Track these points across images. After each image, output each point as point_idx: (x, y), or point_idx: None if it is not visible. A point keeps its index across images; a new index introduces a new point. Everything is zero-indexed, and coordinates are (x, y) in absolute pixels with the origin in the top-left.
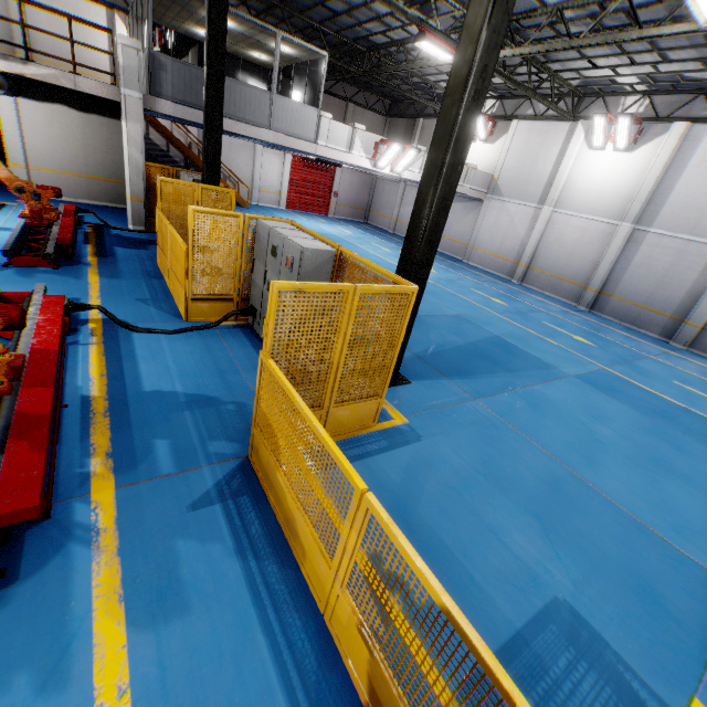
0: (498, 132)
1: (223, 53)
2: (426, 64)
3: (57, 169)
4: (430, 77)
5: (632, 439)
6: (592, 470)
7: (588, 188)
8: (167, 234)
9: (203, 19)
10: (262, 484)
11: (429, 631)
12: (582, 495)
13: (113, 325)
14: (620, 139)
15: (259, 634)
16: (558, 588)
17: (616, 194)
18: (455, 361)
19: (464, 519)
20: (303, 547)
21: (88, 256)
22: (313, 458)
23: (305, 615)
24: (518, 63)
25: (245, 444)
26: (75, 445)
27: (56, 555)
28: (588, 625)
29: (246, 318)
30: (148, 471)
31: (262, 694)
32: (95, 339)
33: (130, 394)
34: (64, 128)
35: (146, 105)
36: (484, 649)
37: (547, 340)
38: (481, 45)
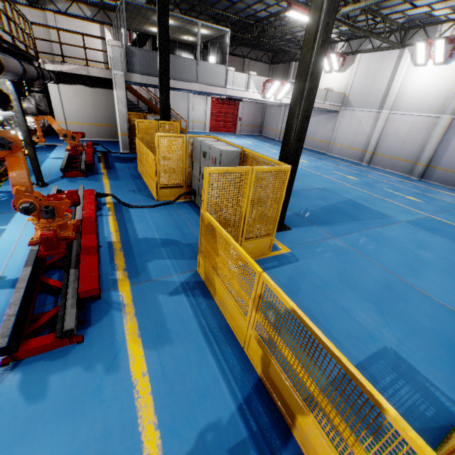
0: (347, 63)
1: (168, 41)
2: (294, 26)
3: (80, 122)
4: (298, 34)
5: (446, 259)
6: (415, 277)
7: (414, 94)
8: (143, 152)
9: (154, 21)
10: (206, 284)
11: (298, 339)
12: (407, 292)
13: (119, 205)
14: (437, 56)
15: (209, 355)
16: (387, 341)
17: (437, 96)
18: (321, 216)
19: (326, 304)
20: (230, 313)
21: (101, 169)
22: (233, 262)
23: (233, 348)
24: (358, 15)
25: (195, 264)
26: (108, 265)
27: (106, 315)
28: (406, 362)
29: (190, 197)
30: (145, 277)
31: (213, 381)
32: (111, 213)
33: (132, 240)
34: (83, 98)
35: (126, 78)
36: (326, 340)
37: (386, 200)
38: (323, 12)
